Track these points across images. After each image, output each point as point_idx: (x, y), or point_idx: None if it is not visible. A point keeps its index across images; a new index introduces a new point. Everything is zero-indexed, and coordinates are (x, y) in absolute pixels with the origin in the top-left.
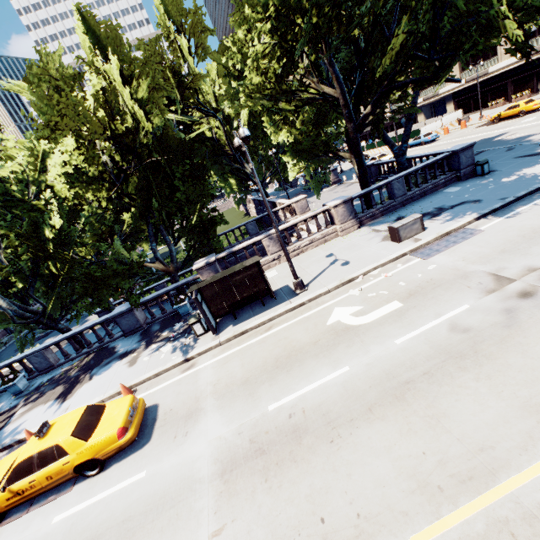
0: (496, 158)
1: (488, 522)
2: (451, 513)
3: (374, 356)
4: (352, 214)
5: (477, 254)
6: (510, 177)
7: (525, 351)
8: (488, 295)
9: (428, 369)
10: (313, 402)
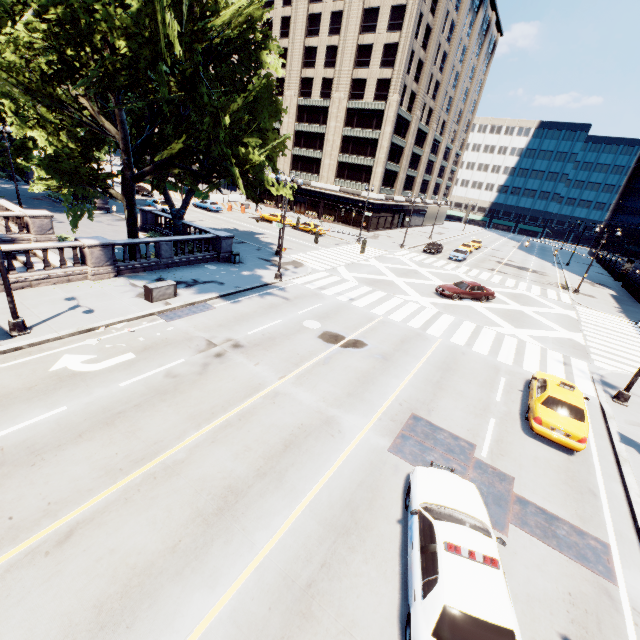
0: (249, 252)
1: (144, 477)
2: (124, 479)
3: (96, 396)
4: (111, 261)
5: (205, 324)
6: (249, 272)
7: (203, 388)
8: (199, 354)
9: (139, 402)
10: (17, 440)
